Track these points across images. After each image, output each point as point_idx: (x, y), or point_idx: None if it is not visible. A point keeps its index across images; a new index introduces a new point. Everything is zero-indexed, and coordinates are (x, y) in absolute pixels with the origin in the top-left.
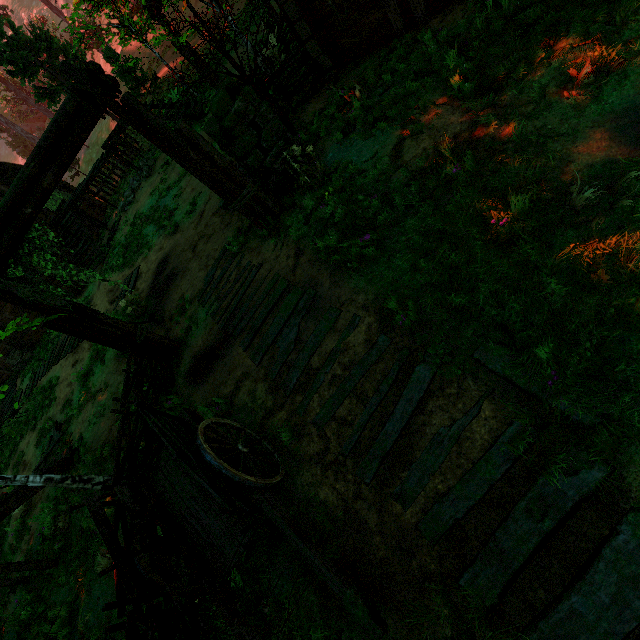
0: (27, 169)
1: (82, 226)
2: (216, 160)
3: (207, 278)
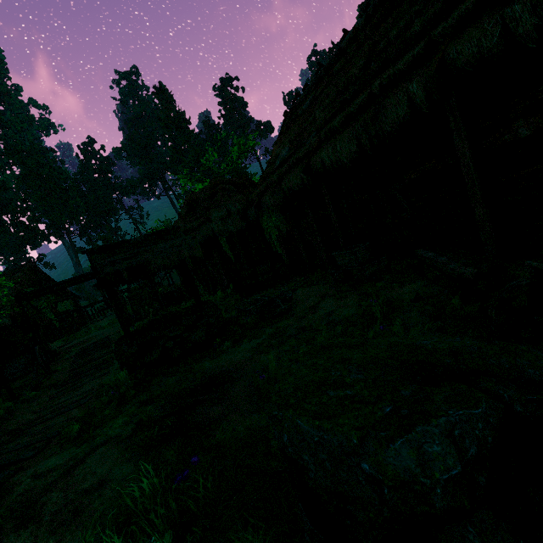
0: (65, 280)
1: (66, 322)
2: (120, 301)
3: (91, 343)
